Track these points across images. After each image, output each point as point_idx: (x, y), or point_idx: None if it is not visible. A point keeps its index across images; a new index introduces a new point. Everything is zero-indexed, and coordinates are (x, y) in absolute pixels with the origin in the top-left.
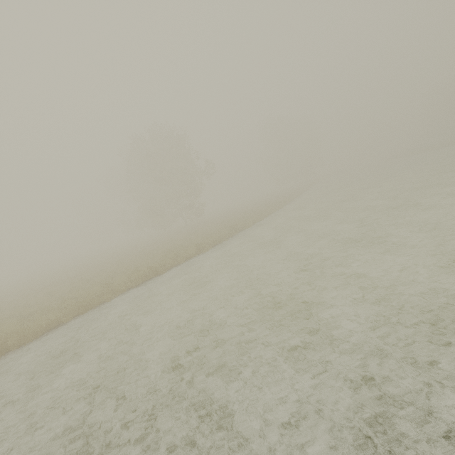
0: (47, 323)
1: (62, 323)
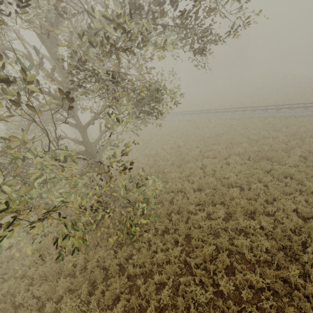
0: None
1: None
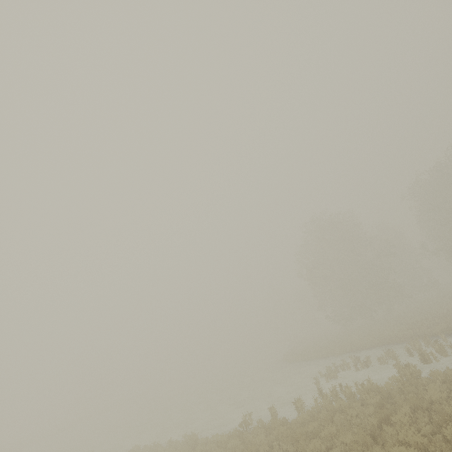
0: None
1: None
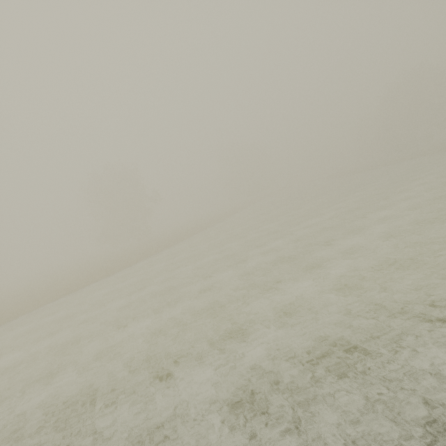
0: None
1: (0, 325)
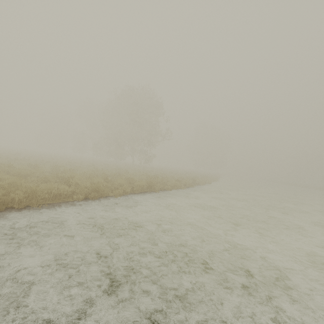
0: (55, 193)
1: (71, 200)
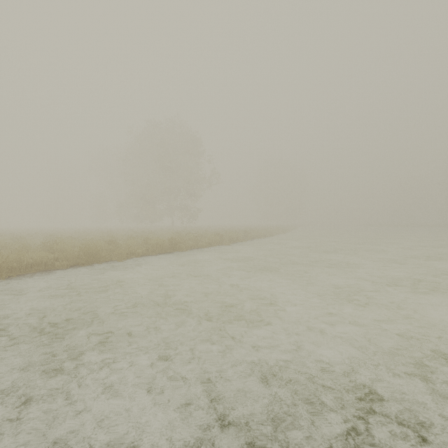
0: (30, 262)
1: (52, 269)
